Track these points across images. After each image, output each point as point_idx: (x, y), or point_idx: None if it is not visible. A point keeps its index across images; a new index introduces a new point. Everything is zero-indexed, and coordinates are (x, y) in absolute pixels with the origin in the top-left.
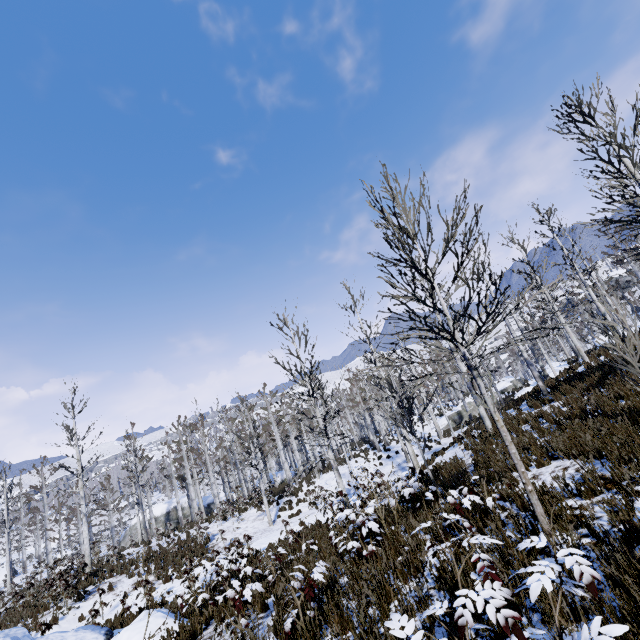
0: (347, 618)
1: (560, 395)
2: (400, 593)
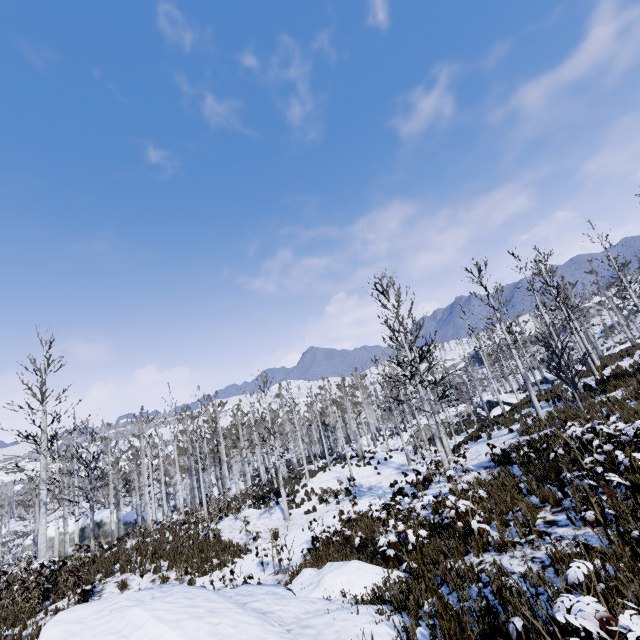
0: None
1: (613, 388)
2: None
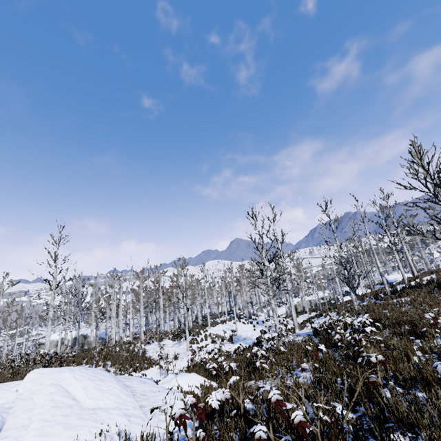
0: (399, 362)
1: (405, 294)
2: (439, 349)
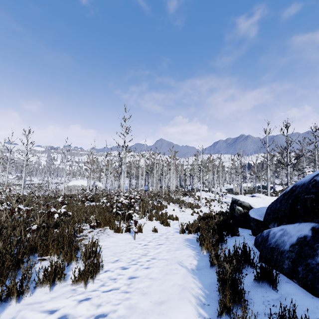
0: None
1: None
2: None
